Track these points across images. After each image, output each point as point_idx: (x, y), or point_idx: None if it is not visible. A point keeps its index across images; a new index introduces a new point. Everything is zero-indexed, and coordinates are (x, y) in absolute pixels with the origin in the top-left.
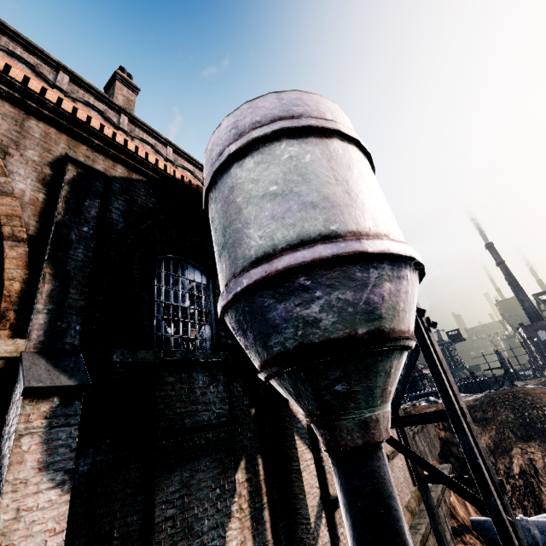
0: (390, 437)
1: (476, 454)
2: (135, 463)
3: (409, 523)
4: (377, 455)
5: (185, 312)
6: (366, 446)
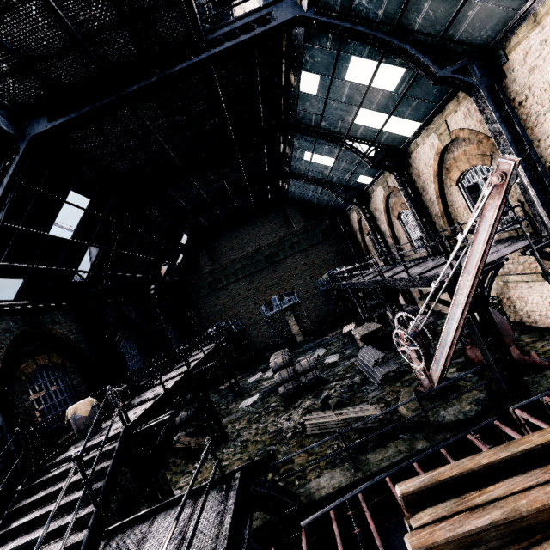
0: None
1: None
2: None
3: None
4: None
5: (179, 243)
6: None
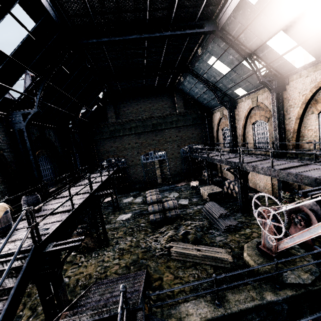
0: None
1: None
2: None
3: None
4: None
5: (97, 96)
6: None
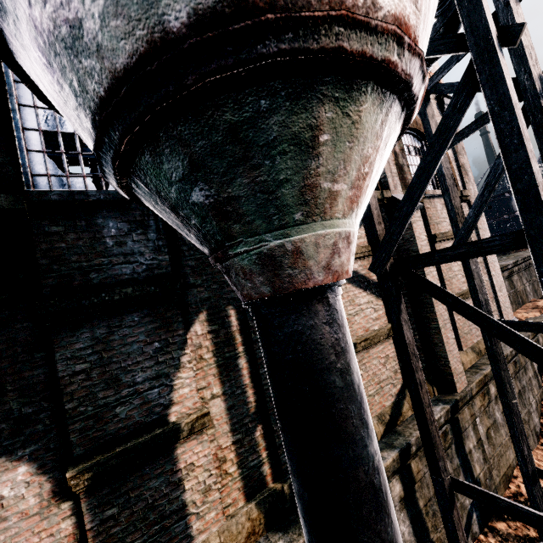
0: (421, 279)
1: None
2: (22, 323)
3: (472, 363)
4: (310, 310)
5: None
6: (283, 297)
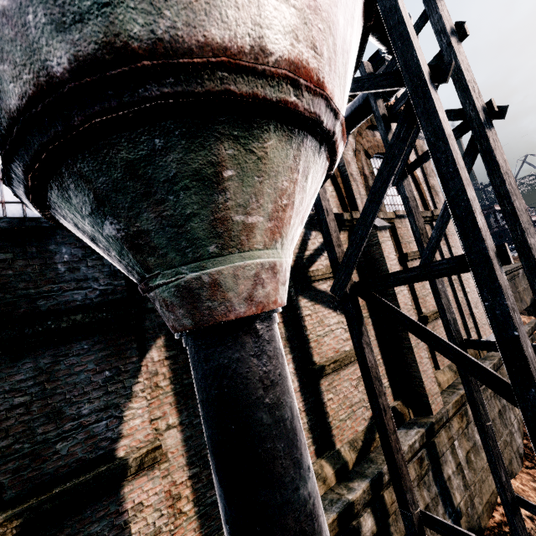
0: (380, 301)
1: (513, 322)
2: None
3: (450, 382)
4: (237, 342)
5: None
6: (206, 329)
